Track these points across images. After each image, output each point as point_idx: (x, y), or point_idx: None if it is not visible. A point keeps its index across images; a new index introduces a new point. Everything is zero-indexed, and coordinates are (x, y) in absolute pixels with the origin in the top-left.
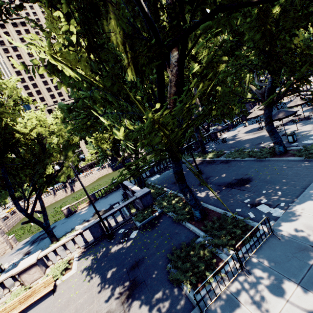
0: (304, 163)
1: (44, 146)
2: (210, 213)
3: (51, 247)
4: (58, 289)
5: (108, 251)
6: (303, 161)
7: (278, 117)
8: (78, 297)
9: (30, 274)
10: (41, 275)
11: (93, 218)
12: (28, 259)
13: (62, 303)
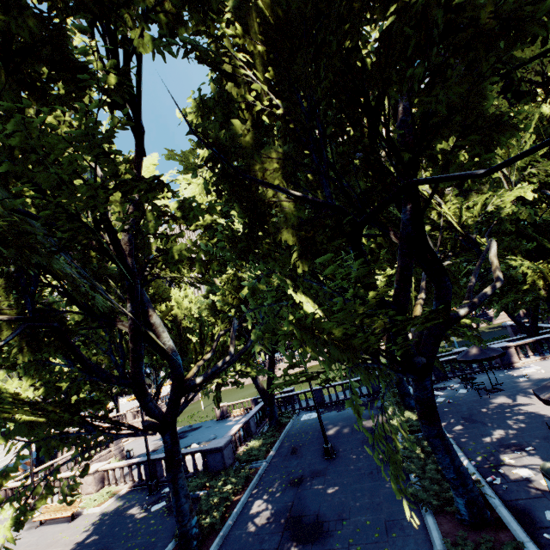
0: None
1: (184, 329)
2: None
3: (112, 464)
4: (76, 520)
5: (129, 509)
6: None
7: None
8: (60, 544)
9: (87, 483)
10: (93, 491)
11: None
12: (95, 466)
13: (55, 540)
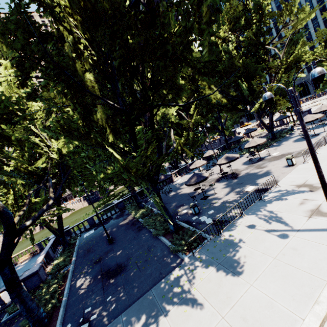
0: (169, 257)
1: None
2: (52, 322)
3: None
4: None
5: None
6: (172, 253)
7: (190, 182)
8: None
9: None
10: None
11: None
12: None
13: None
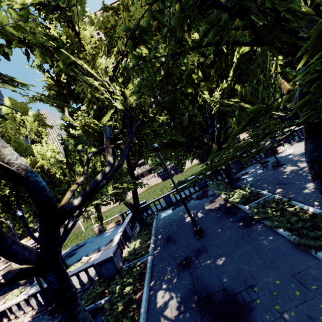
0: None
1: (53, 176)
2: None
3: (7, 304)
4: None
5: None
6: None
7: None
8: None
9: None
10: None
11: (103, 249)
12: None
13: None
